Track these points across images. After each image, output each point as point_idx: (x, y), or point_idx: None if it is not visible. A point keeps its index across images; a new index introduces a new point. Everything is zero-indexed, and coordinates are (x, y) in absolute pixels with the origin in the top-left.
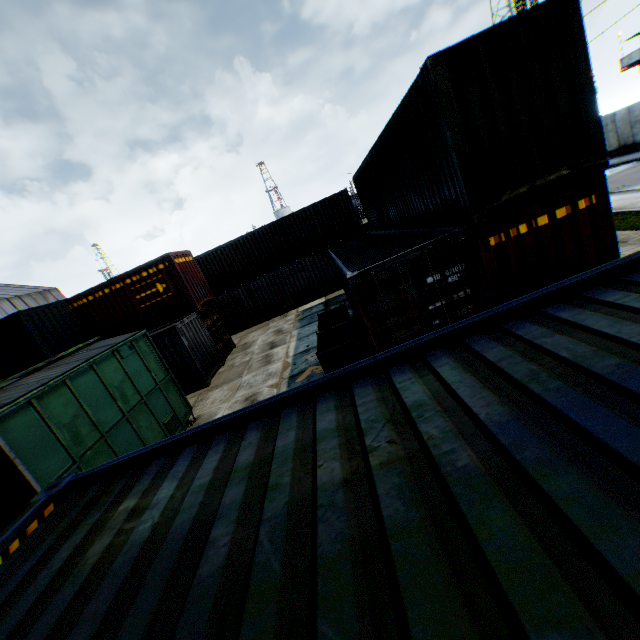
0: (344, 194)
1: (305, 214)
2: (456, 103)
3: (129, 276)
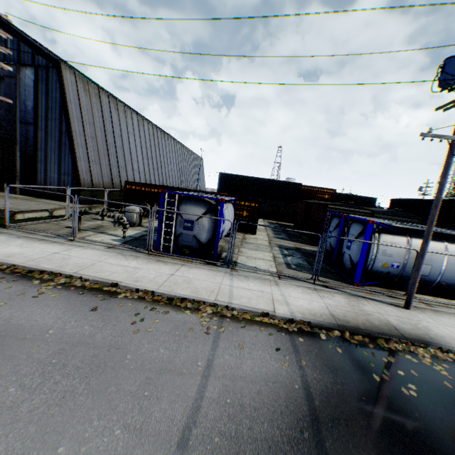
0: (375, 199)
1: (357, 197)
2: (454, 207)
3: (320, 188)
